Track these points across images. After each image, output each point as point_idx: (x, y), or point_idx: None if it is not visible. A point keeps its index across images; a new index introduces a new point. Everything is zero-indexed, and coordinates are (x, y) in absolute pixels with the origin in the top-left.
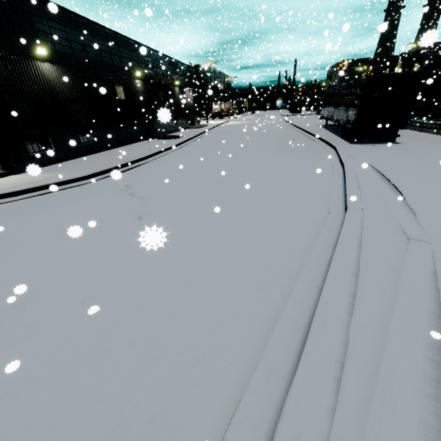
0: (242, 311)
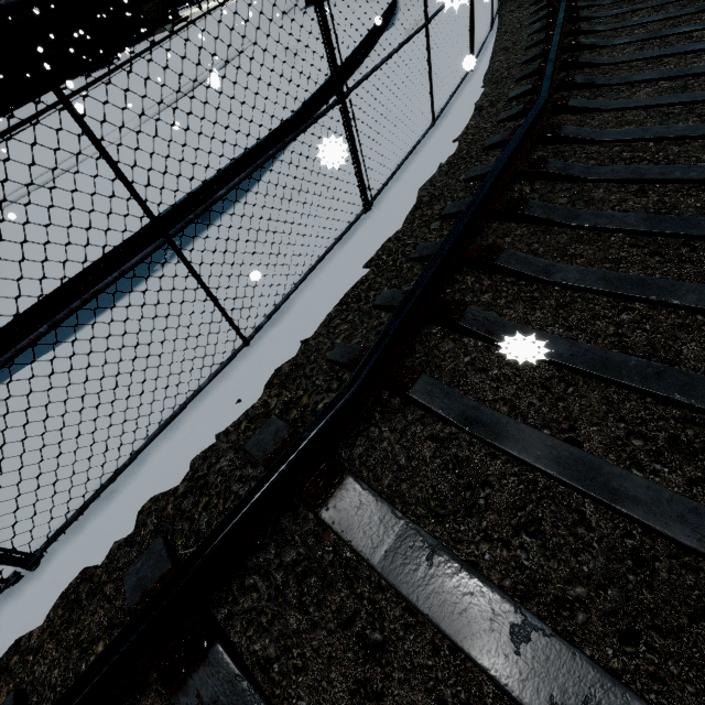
0: None
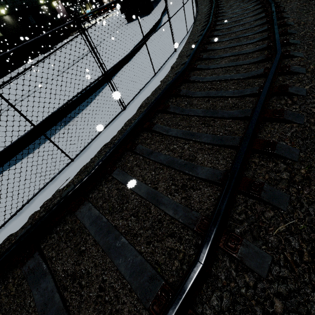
0: None
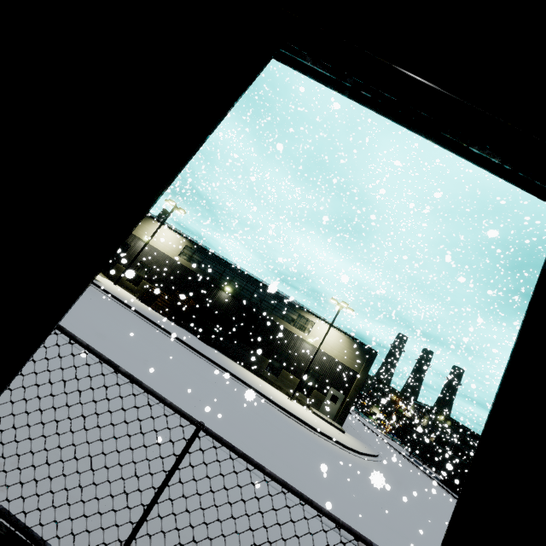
0: None
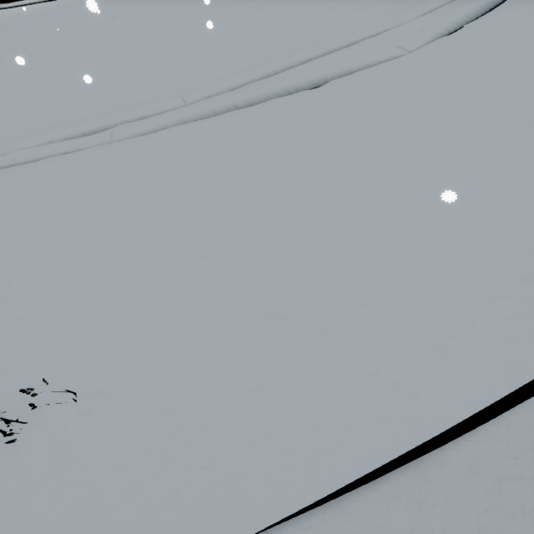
0: (226, 73)
